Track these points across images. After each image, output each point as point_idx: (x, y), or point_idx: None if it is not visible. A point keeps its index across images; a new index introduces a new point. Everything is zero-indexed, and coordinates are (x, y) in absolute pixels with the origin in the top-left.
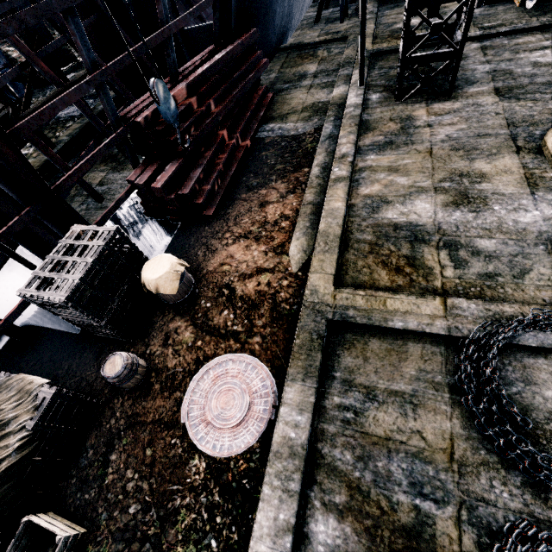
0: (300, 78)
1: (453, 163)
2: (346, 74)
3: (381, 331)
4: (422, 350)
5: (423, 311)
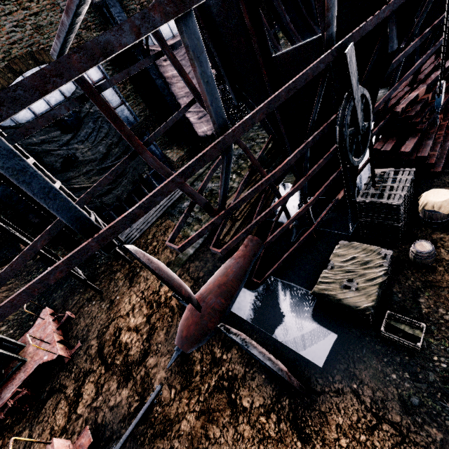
0: None
1: None
2: None
3: None
4: None
5: None
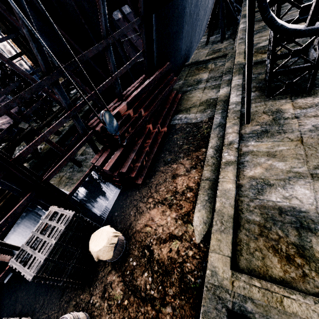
0: (198, 83)
1: None
2: (227, 79)
3: None
4: None
5: None
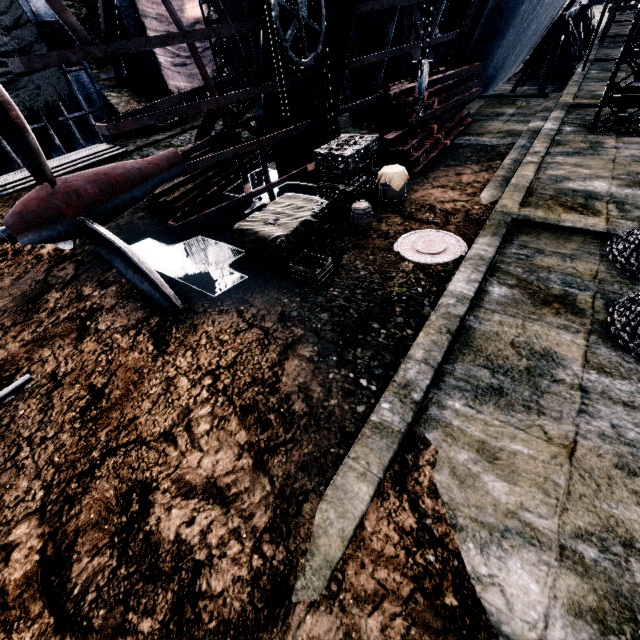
0: (498, 115)
1: (632, 168)
2: (543, 116)
3: (553, 230)
4: (583, 240)
5: (589, 222)
